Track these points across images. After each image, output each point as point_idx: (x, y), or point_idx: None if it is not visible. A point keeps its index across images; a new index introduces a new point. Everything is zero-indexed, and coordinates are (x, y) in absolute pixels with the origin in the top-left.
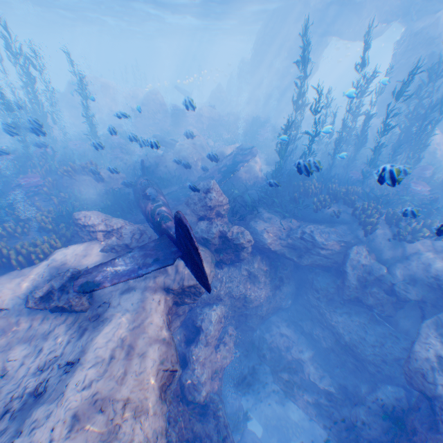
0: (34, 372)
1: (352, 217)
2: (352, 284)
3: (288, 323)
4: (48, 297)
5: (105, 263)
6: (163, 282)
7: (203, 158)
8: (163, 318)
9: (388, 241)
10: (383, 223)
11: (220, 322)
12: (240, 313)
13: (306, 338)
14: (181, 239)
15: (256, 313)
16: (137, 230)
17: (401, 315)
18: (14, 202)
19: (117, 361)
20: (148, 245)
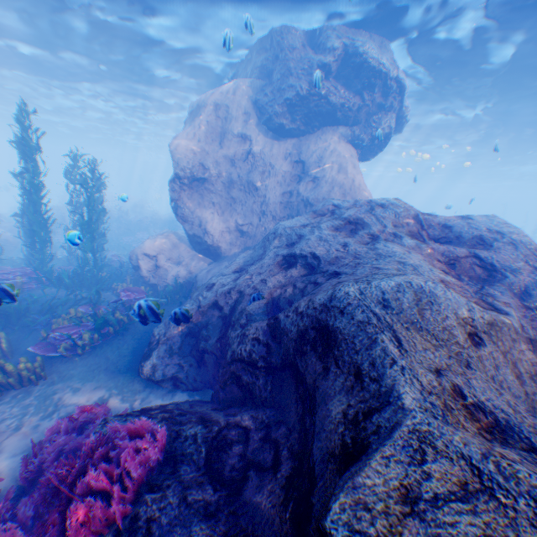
0: None
1: None
2: None
3: None
4: None
5: None
6: None
7: None
8: None
9: None
10: None
11: None
12: None
13: None
14: None
15: None
16: None
17: None
18: None
19: None
20: None
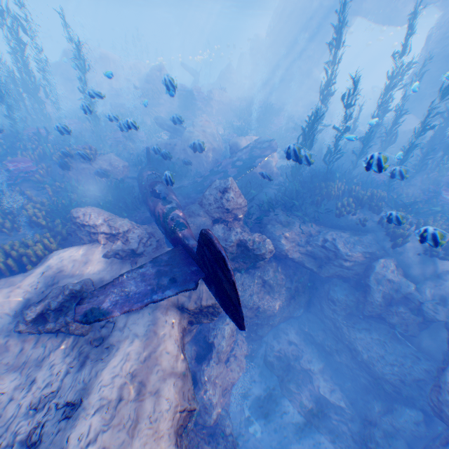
0: (26, 412)
1: (378, 226)
2: (376, 300)
3: (298, 331)
4: (42, 318)
5: (112, 282)
6: (176, 298)
7: (214, 149)
8: (177, 343)
9: (418, 255)
10: (413, 235)
11: (232, 336)
12: (251, 322)
13: (317, 348)
14: (205, 260)
15: (267, 323)
16: (144, 233)
17: (426, 335)
18: (2, 190)
19: (127, 405)
20: (162, 259)
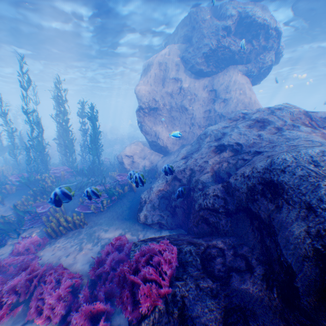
0: None
1: None
2: None
3: None
4: None
5: None
6: None
7: None
8: None
9: None
10: None
11: None
12: None
13: None
14: None
15: None
16: None
17: None
18: None
19: None
20: None
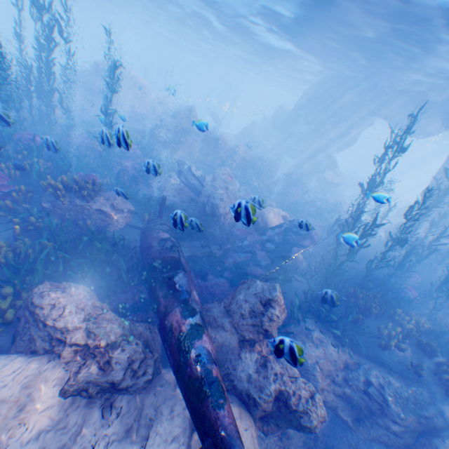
0: None
1: (430, 373)
2: None
3: None
4: None
5: None
6: None
7: None
8: None
9: None
10: None
11: None
12: None
13: None
14: None
15: None
16: (140, 351)
17: None
18: None
19: None
20: None
